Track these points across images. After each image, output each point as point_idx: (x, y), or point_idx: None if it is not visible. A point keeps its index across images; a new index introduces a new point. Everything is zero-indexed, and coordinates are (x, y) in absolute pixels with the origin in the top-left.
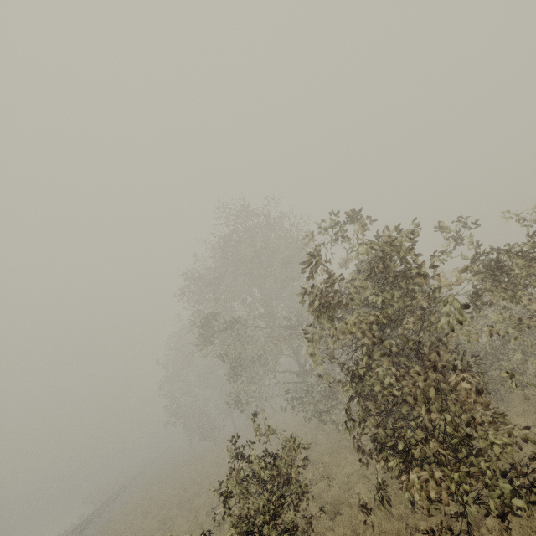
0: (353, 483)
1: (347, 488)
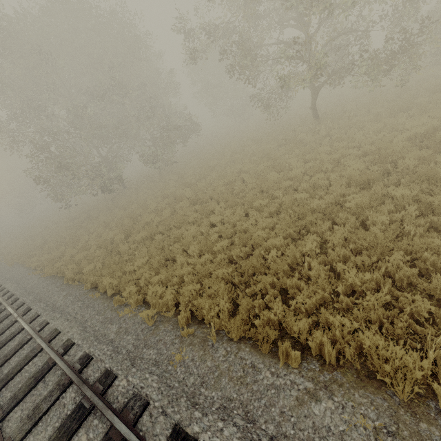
0: None
1: None
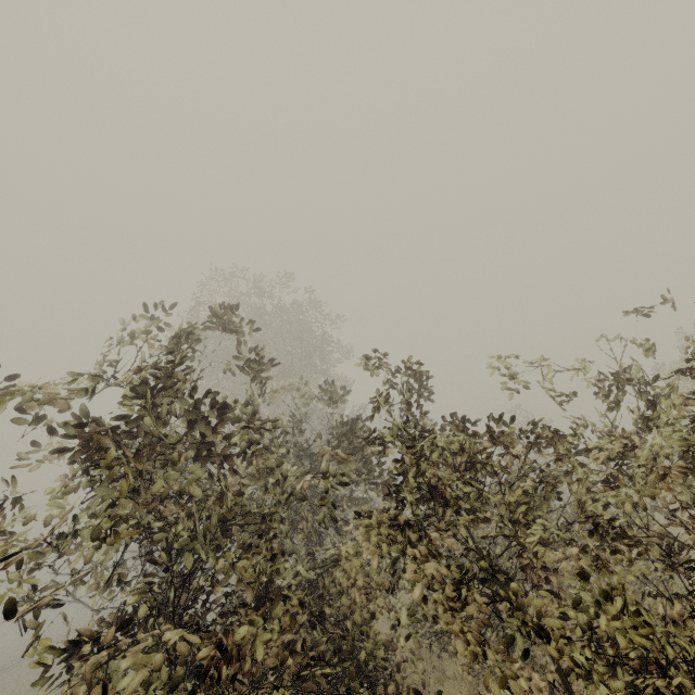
0: None
1: None
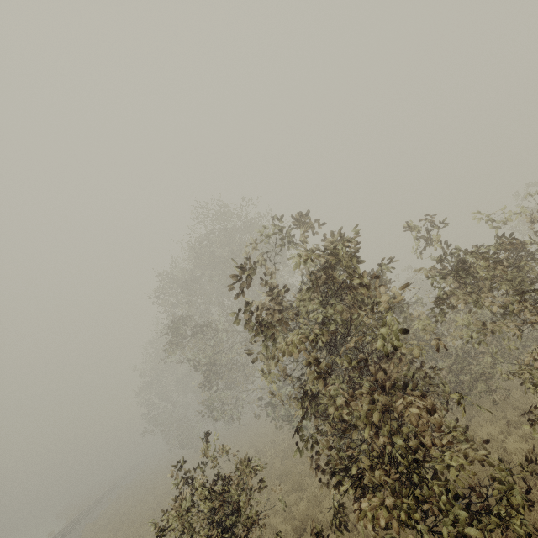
0: (323, 496)
1: (317, 502)
